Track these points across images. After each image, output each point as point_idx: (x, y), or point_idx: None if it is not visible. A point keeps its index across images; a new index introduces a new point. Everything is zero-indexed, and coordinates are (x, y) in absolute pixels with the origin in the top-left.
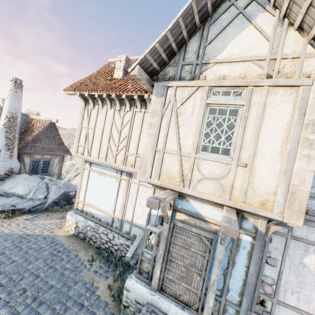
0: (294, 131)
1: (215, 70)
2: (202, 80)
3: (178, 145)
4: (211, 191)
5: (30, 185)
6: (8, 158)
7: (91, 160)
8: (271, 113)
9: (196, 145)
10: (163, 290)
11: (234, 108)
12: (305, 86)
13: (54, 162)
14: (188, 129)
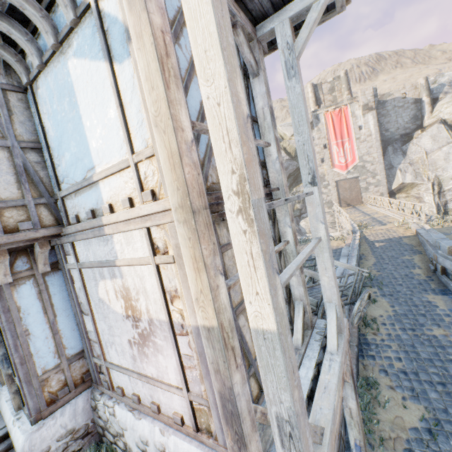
0: None
1: None
2: None
3: None
4: None
5: None
6: None
7: None
8: None
9: None
10: None
11: None
12: None
13: None
14: None
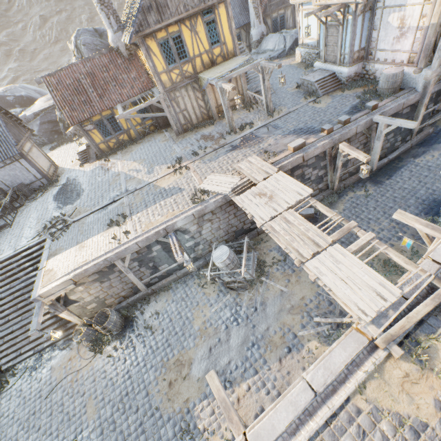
0: None
1: None
2: None
3: None
4: None
5: (274, 41)
6: (259, 25)
7: (299, 2)
8: None
9: None
10: (326, 62)
11: None
12: None
13: (287, 16)
14: None
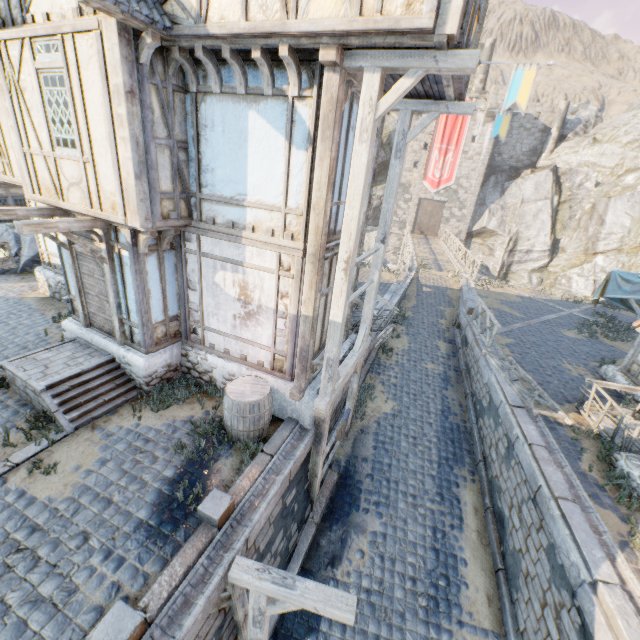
0: (105, 104)
1: (39, 3)
2: (32, 25)
3: (38, 142)
4: (80, 201)
5: None
6: None
7: (17, 182)
8: (87, 79)
9: (50, 139)
10: (93, 326)
11: (60, 73)
12: (96, 31)
13: None
14: (38, 114)
